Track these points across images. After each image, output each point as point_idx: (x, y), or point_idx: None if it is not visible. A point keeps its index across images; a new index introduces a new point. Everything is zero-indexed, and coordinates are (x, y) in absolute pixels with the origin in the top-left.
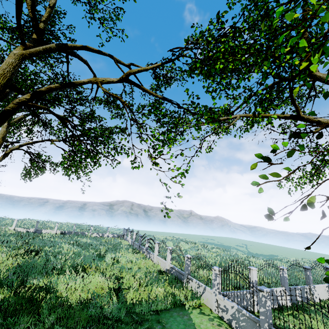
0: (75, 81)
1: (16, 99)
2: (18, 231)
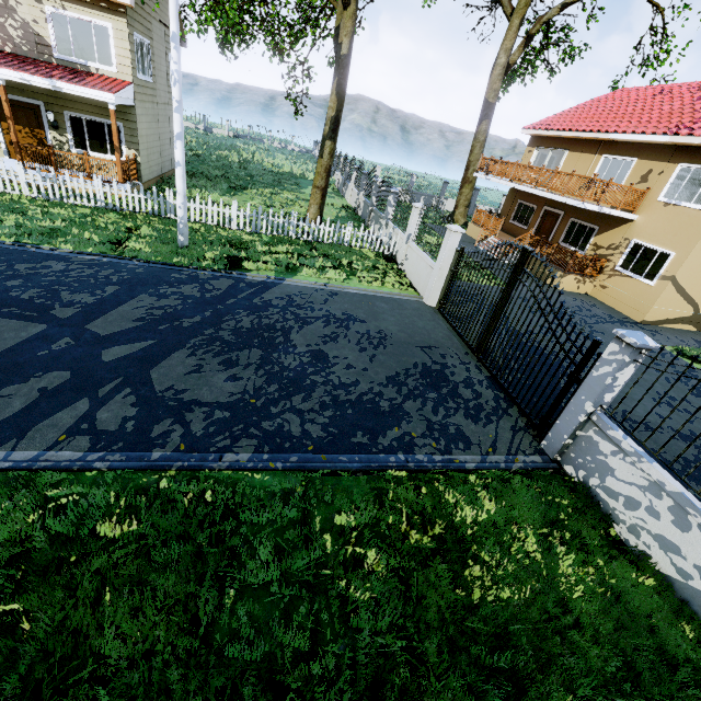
0: None
1: None
2: (187, 126)
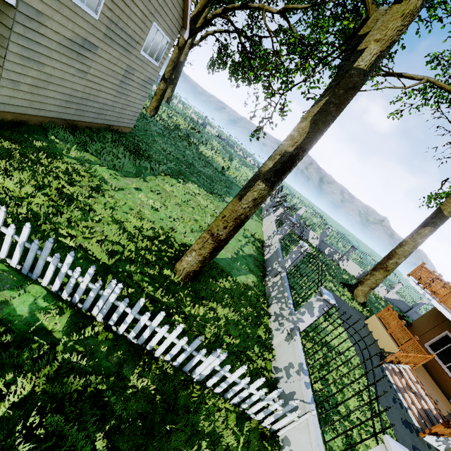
0: (250, 5)
1: (214, 12)
2: (192, 117)
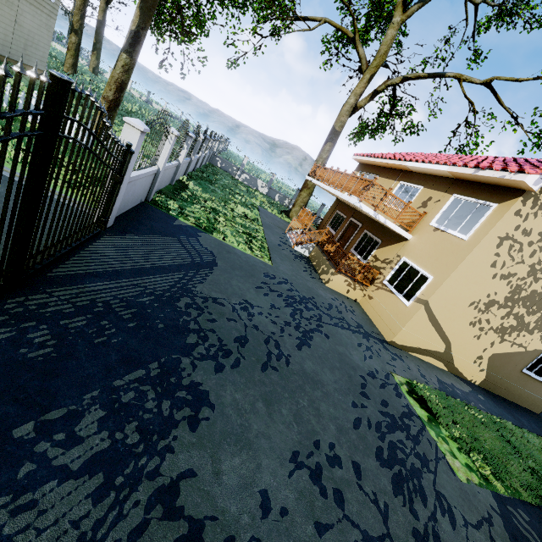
0: None
1: None
2: (133, 94)
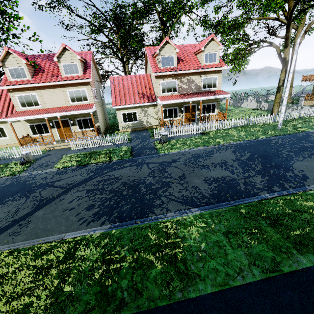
0: None
1: None
2: None
